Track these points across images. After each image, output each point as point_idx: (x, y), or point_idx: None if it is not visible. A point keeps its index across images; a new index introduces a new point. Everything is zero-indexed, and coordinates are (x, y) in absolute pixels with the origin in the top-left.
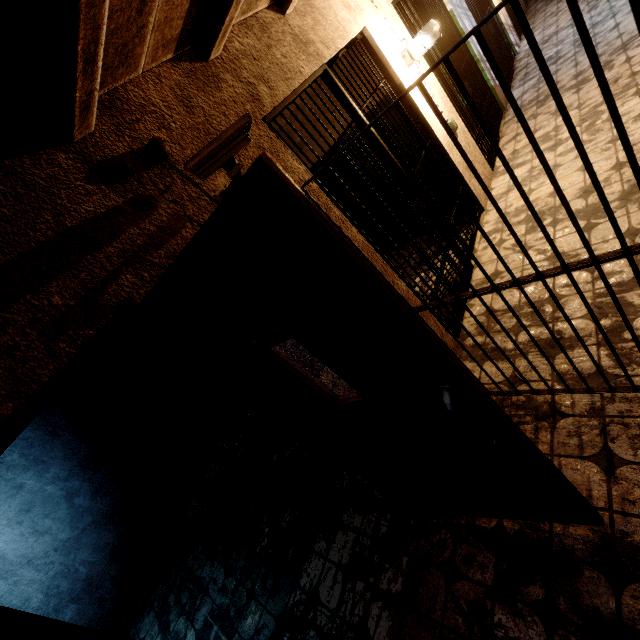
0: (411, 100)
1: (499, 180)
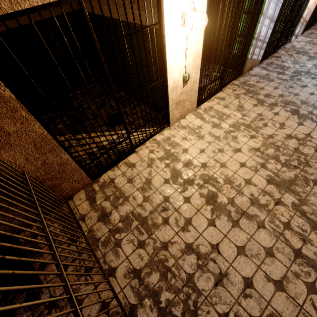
0: (165, 50)
1: (191, 116)
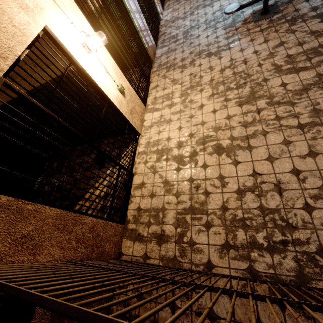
0: (92, 79)
1: (148, 115)
